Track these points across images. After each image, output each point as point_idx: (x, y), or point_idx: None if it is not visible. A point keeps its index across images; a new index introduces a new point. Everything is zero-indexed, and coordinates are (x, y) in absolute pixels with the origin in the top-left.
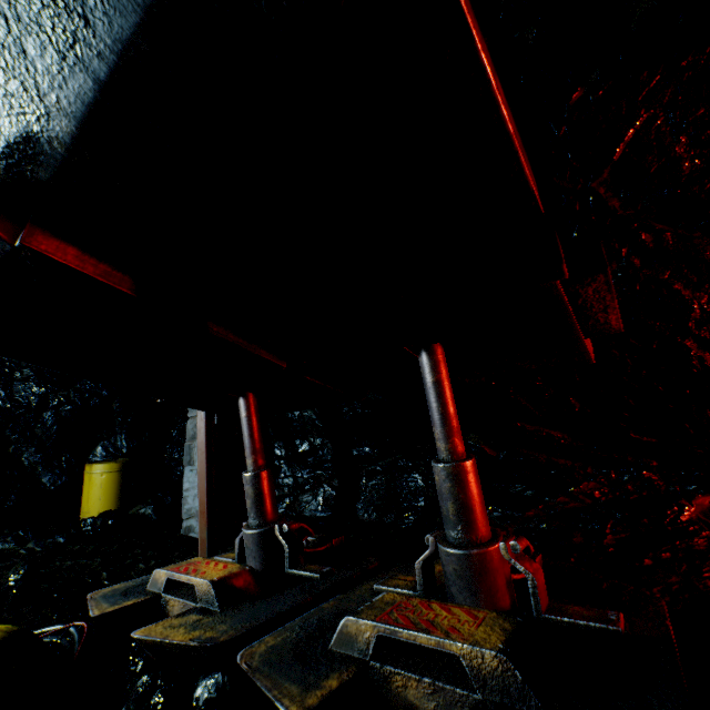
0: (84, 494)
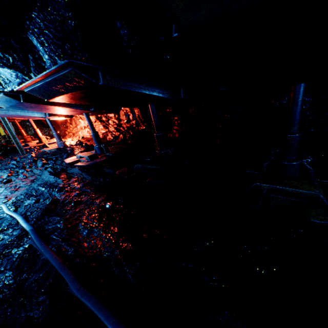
0: (1, 132)
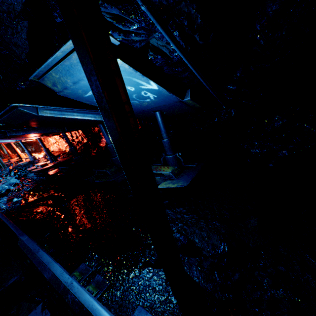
0: None
